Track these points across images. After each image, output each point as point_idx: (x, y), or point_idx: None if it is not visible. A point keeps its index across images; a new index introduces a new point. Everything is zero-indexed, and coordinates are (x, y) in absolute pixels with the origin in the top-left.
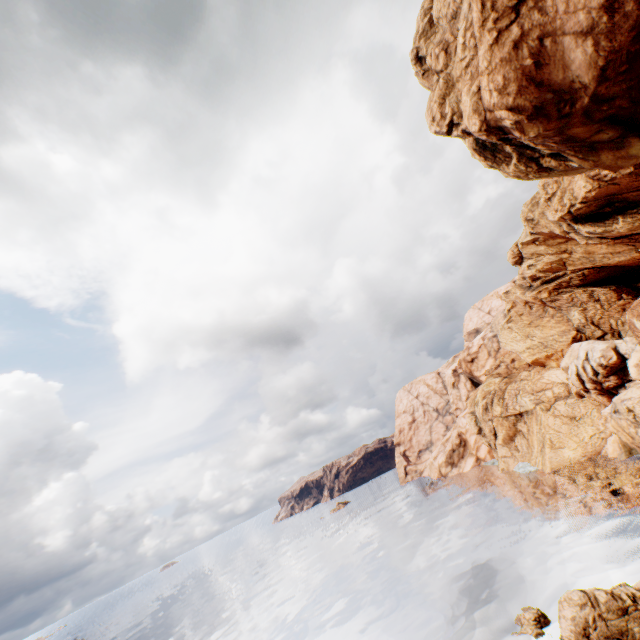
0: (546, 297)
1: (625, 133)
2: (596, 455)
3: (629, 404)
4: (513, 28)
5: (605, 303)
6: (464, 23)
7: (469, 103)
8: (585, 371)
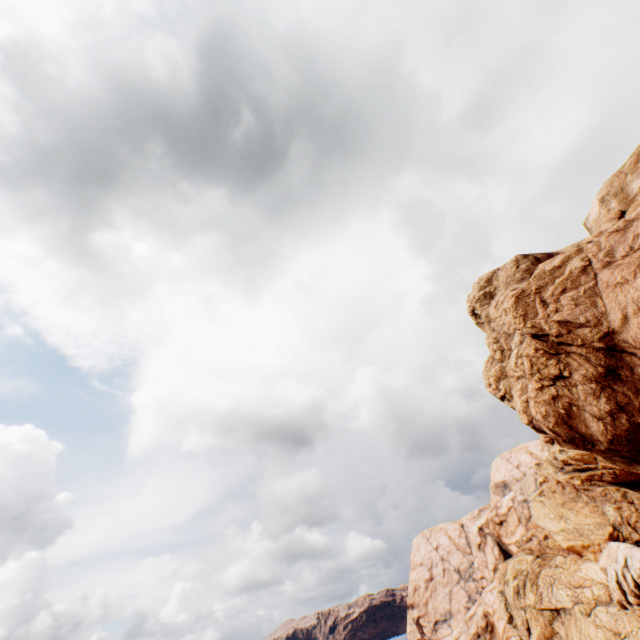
0: (579, 484)
1: (631, 460)
2: None
3: None
4: (551, 388)
5: (639, 507)
6: (516, 349)
7: (520, 404)
8: (625, 579)
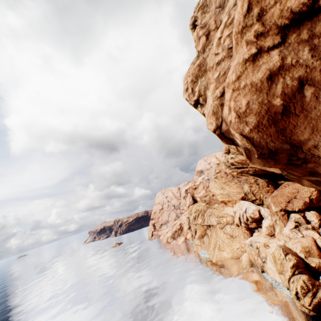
0: (235, 174)
1: None
2: (237, 259)
3: (258, 245)
4: (274, 53)
5: (261, 186)
6: (227, 17)
7: (211, 102)
8: (243, 217)
